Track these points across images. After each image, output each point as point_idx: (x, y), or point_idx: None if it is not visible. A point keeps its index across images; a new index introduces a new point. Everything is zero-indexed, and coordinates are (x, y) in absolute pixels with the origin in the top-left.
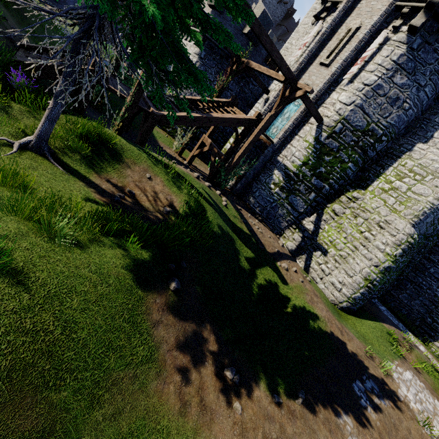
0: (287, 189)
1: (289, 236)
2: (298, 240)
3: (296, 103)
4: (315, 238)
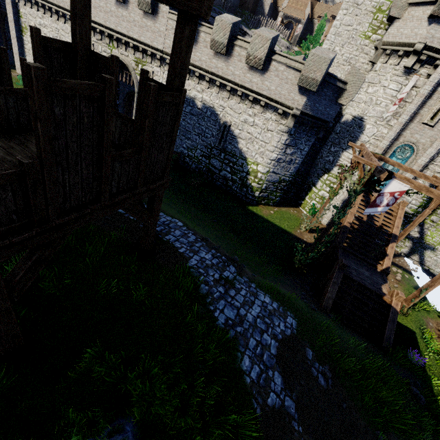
0: (404, 224)
1: (402, 245)
2: (410, 246)
3: (399, 156)
4: (423, 241)
